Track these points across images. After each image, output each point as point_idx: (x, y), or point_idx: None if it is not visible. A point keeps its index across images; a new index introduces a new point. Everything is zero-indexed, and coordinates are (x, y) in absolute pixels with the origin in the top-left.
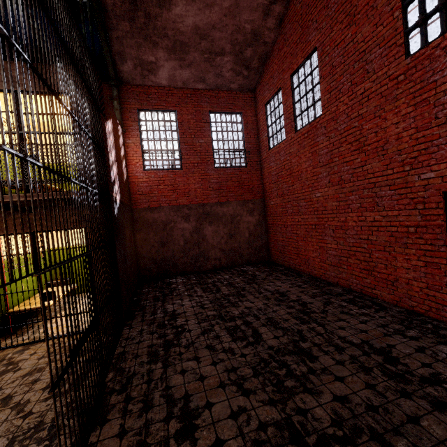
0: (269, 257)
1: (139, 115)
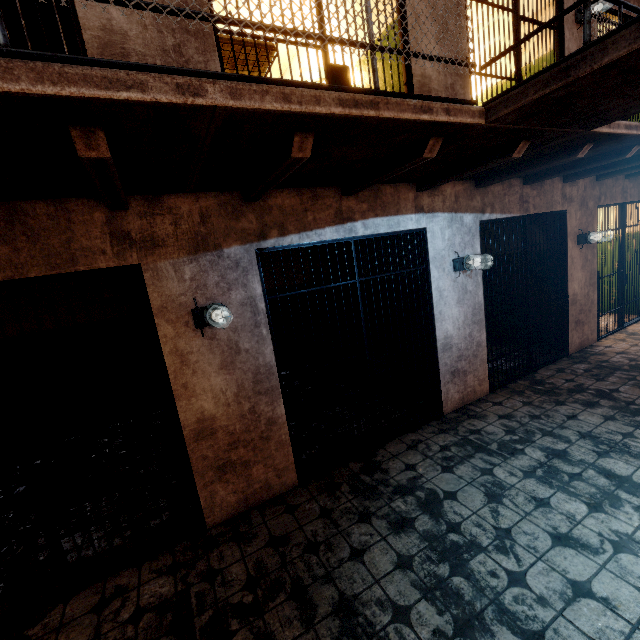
0: None
1: None
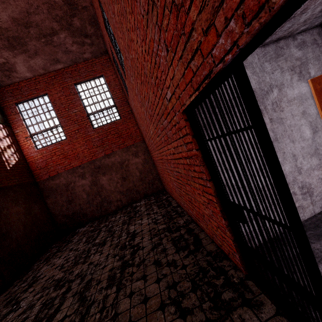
0: (163, 186)
1: (19, 108)
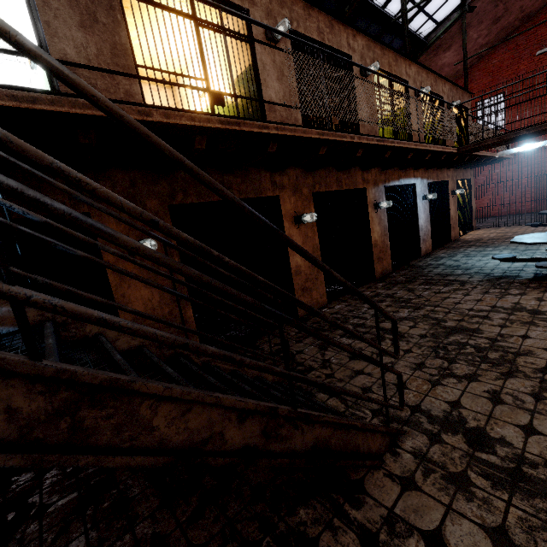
0: None
1: None
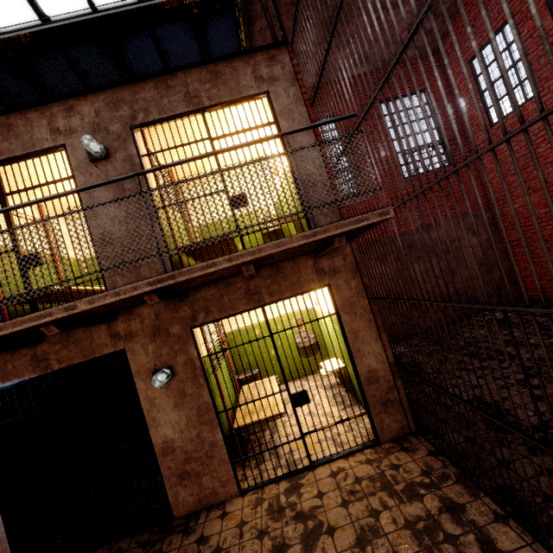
0: (518, 293)
1: None
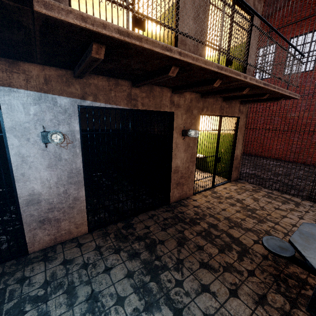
0: None
1: None
